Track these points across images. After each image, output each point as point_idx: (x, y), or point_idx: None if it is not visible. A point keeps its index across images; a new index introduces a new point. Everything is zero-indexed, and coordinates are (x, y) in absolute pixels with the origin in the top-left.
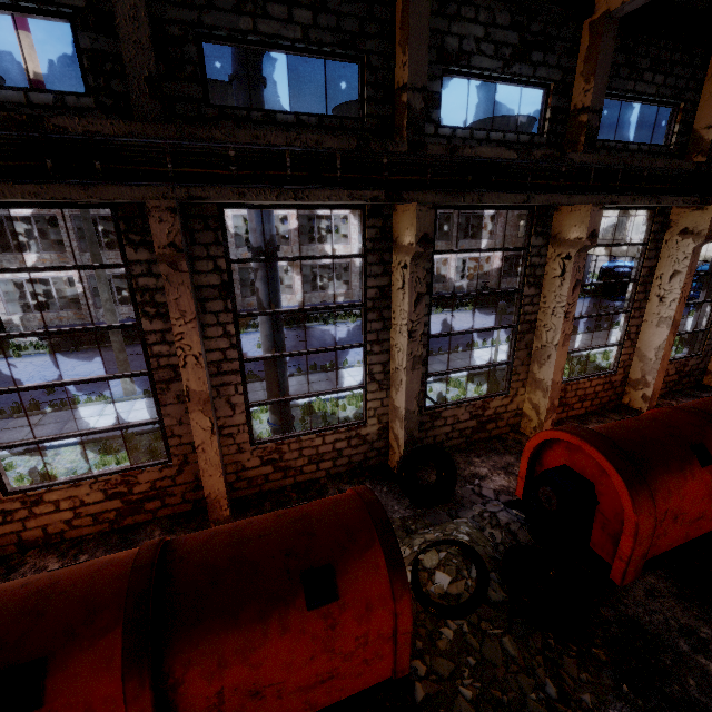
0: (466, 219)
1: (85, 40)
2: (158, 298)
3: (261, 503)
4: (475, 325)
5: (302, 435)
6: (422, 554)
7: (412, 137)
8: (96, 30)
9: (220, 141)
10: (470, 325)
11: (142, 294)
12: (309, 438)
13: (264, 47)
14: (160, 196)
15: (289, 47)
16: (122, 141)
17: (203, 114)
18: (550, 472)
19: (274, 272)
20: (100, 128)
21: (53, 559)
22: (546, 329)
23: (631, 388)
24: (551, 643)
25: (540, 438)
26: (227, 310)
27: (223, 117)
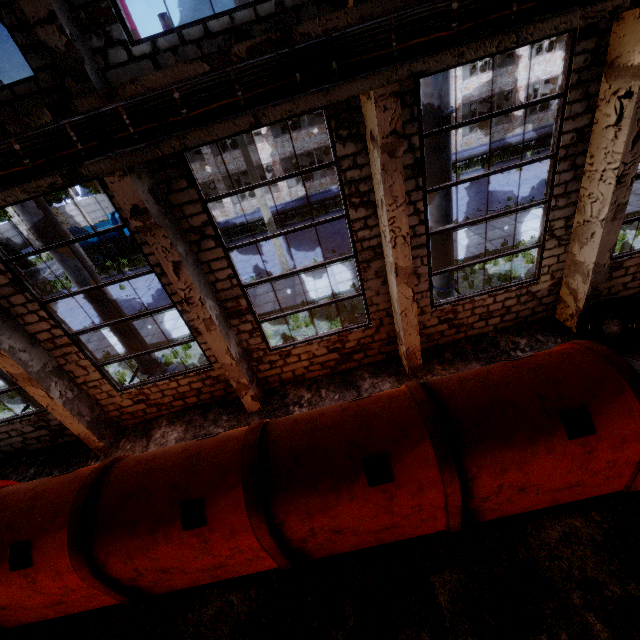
0: None
1: None
2: (361, 188)
3: (441, 354)
4: None
5: (474, 296)
6: None
7: None
8: None
9: None
10: None
11: (349, 186)
12: (481, 299)
13: None
14: (384, 82)
15: None
16: (353, 31)
17: None
18: None
19: (448, 138)
20: (336, 22)
21: (304, 391)
22: None
23: None
24: None
25: None
26: (417, 189)
27: None
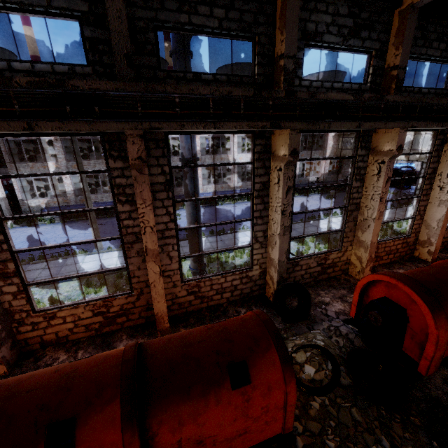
0: (304, 138)
1: (87, 32)
2: (127, 191)
3: (187, 319)
4: (312, 205)
5: (212, 276)
6: (294, 353)
7: (286, 87)
8: (94, 25)
9: (170, 93)
10: (308, 205)
11: (118, 188)
12: (217, 278)
13: (194, 33)
14: (133, 127)
15: (210, 32)
16: (112, 94)
17: (157, 75)
18: (376, 301)
19: (195, 173)
20: (99, 86)
21: (62, 352)
22: (367, 209)
23: (420, 246)
24: (383, 413)
25: (367, 279)
26: (169, 198)
27: (169, 77)
